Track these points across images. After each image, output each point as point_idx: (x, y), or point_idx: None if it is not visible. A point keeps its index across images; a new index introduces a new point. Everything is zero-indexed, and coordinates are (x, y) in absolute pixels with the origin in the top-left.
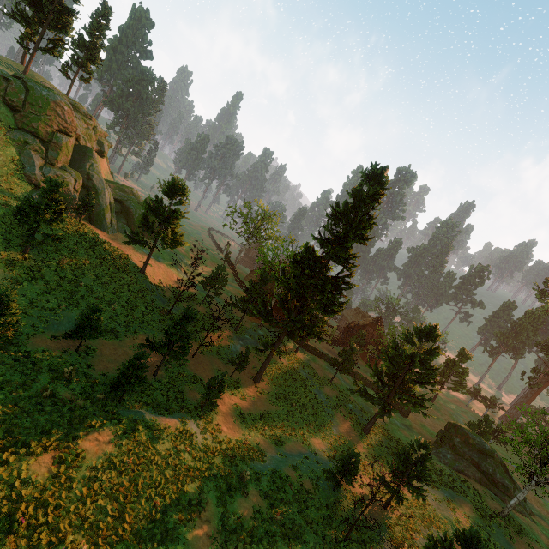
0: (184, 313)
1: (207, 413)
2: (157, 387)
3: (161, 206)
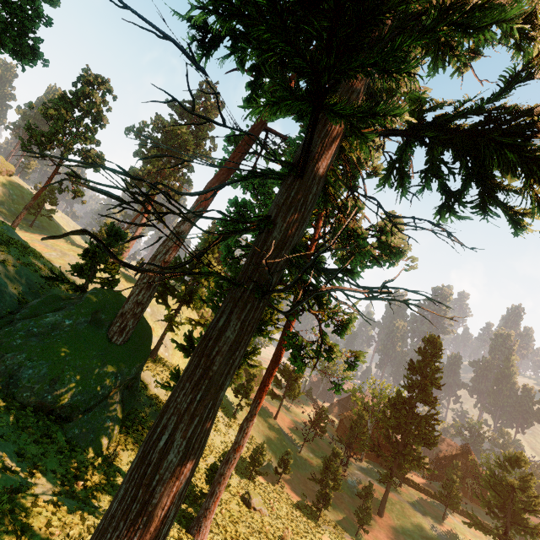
0: (333, 452)
1: (361, 539)
2: (324, 514)
3: (289, 369)
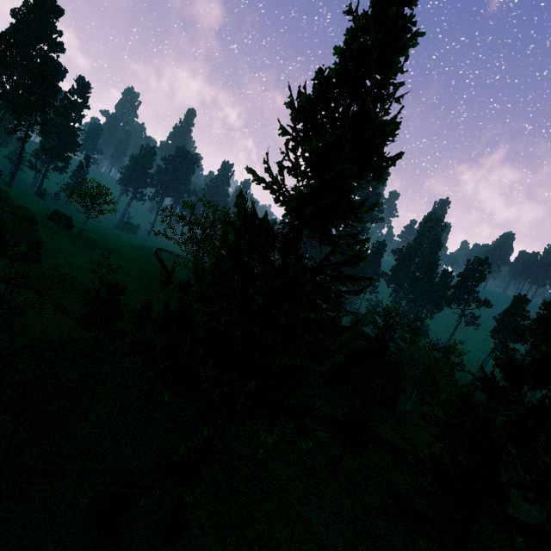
0: None
1: None
2: None
3: None
